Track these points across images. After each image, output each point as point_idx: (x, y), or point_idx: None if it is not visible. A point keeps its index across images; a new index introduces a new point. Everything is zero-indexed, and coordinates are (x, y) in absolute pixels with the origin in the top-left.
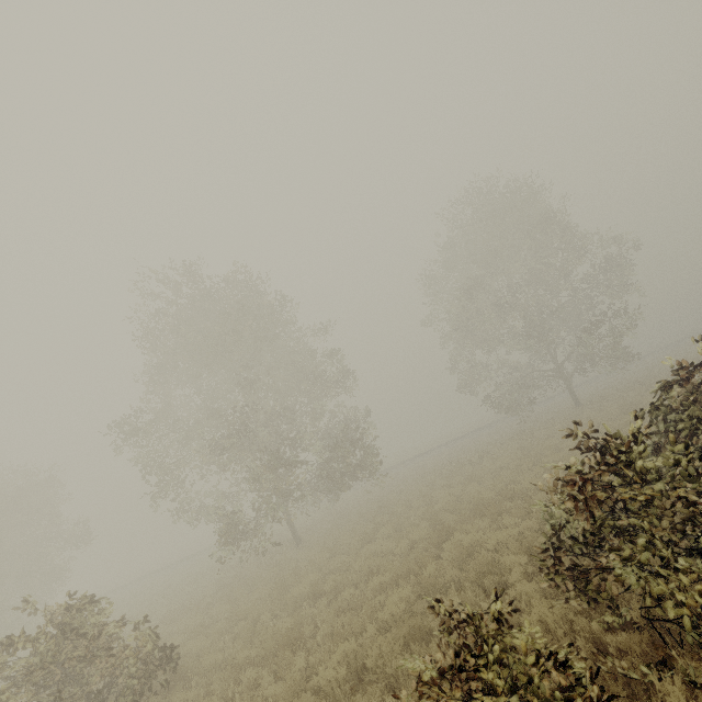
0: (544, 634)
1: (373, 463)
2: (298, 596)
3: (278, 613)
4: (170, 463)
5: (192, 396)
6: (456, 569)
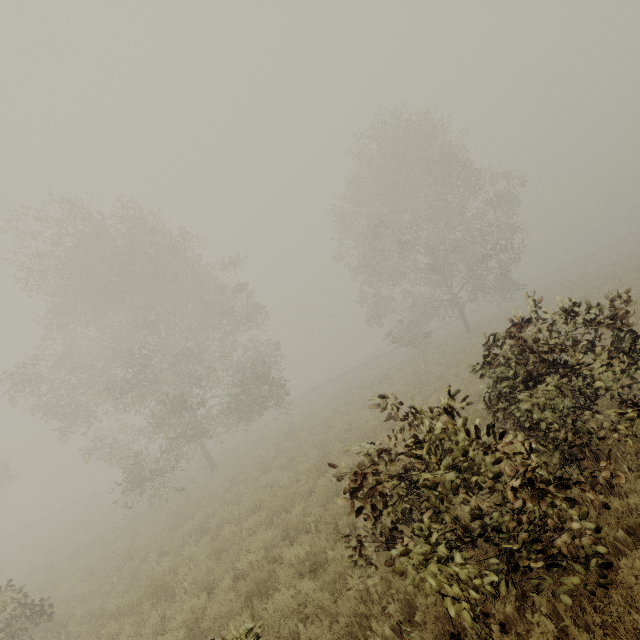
0: (365, 595)
1: (280, 394)
2: (189, 532)
3: (168, 550)
4: (75, 405)
5: (102, 335)
6: (322, 508)
